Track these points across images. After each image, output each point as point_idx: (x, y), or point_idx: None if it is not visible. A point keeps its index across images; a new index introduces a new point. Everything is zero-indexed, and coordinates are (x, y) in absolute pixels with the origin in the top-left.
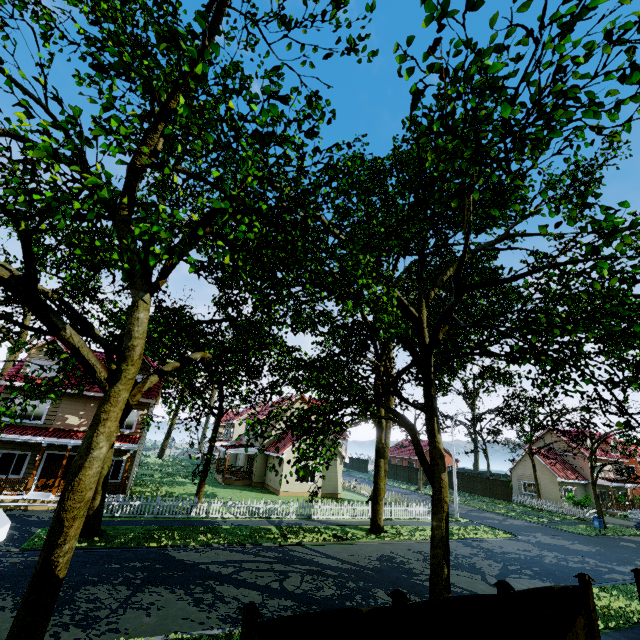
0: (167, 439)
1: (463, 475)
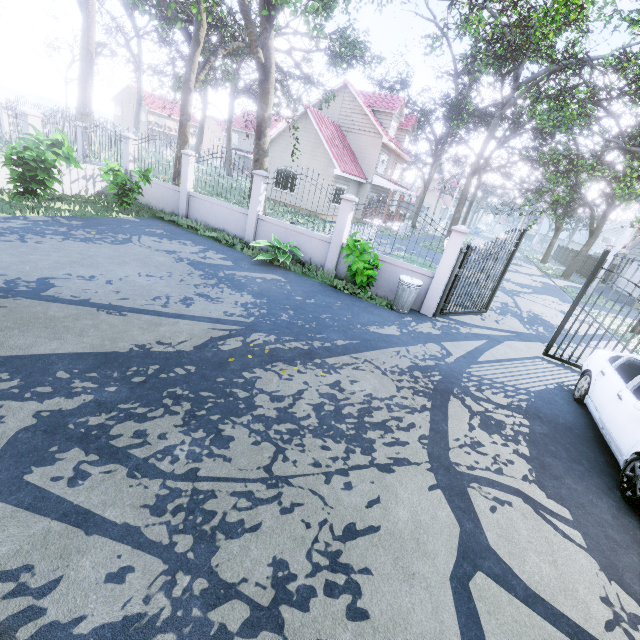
0: (201, 143)
1: None
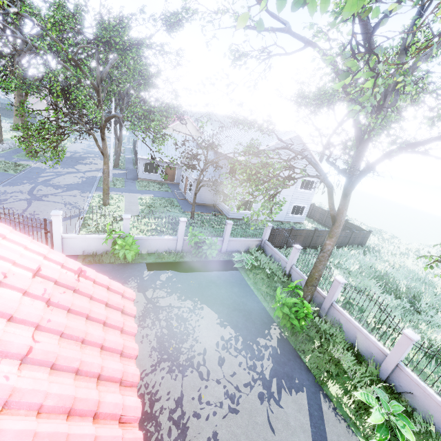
0: None
1: (1, 108)
